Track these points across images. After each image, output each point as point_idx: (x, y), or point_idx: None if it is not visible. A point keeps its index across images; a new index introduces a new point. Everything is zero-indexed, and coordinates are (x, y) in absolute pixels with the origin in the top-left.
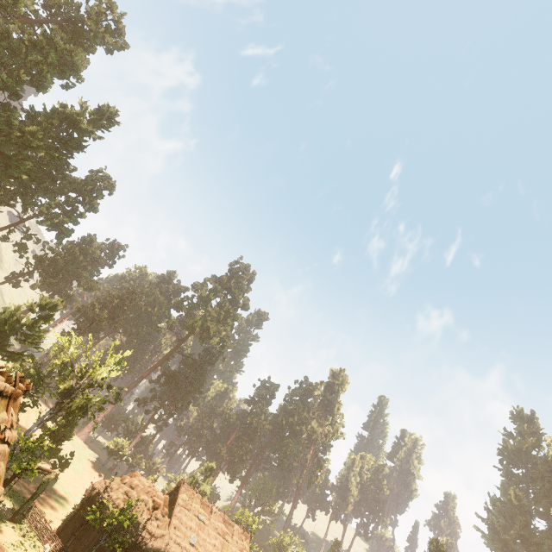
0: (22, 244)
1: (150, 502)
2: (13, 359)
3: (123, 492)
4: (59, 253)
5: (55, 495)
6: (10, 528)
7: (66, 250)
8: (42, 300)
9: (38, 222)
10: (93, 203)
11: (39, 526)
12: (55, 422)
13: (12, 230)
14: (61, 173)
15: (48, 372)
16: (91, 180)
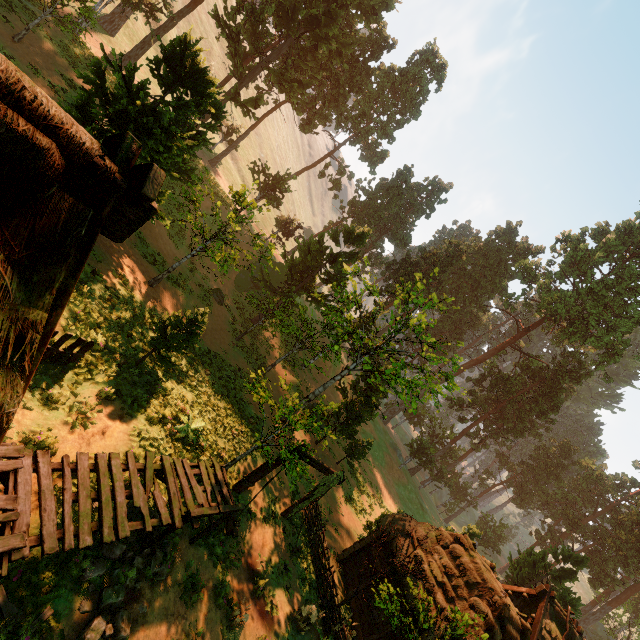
0: (336, 180)
1: (497, 629)
2: (316, 302)
3: (441, 567)
4: (372, 192)
5: (348, 485)
6: (280, 529)
7: (379, 190)
8: (346, 227)
9: (350, 143)
10: (414, 102)
11: (316, 541)
12: (356, 393)
13: (328, 164)
14: (377, 56)
15: (345, 319)
16: (414, 67)
